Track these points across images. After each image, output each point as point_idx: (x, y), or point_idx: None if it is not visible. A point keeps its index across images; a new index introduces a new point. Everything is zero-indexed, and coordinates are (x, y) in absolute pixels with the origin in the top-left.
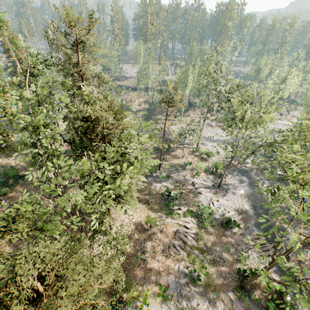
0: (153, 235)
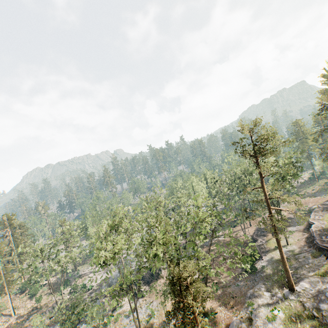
0: (39, 310)
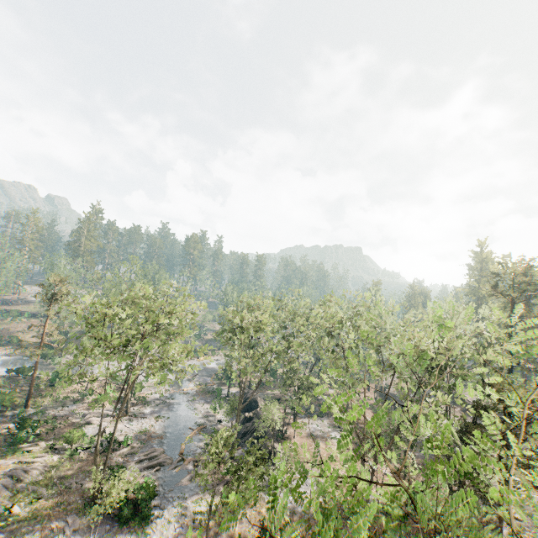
0: None
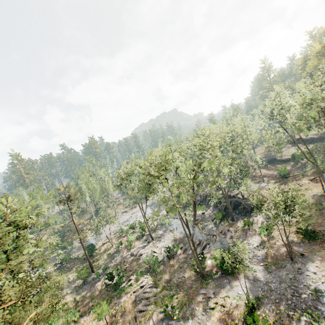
0: None
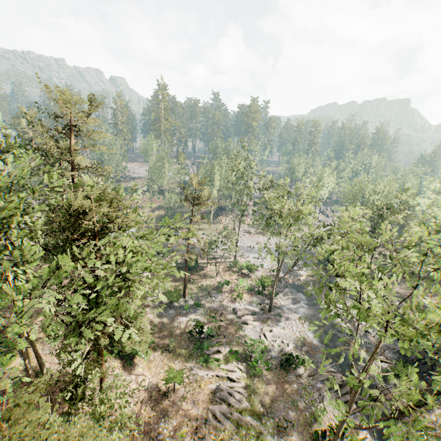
0: (179, 403)
